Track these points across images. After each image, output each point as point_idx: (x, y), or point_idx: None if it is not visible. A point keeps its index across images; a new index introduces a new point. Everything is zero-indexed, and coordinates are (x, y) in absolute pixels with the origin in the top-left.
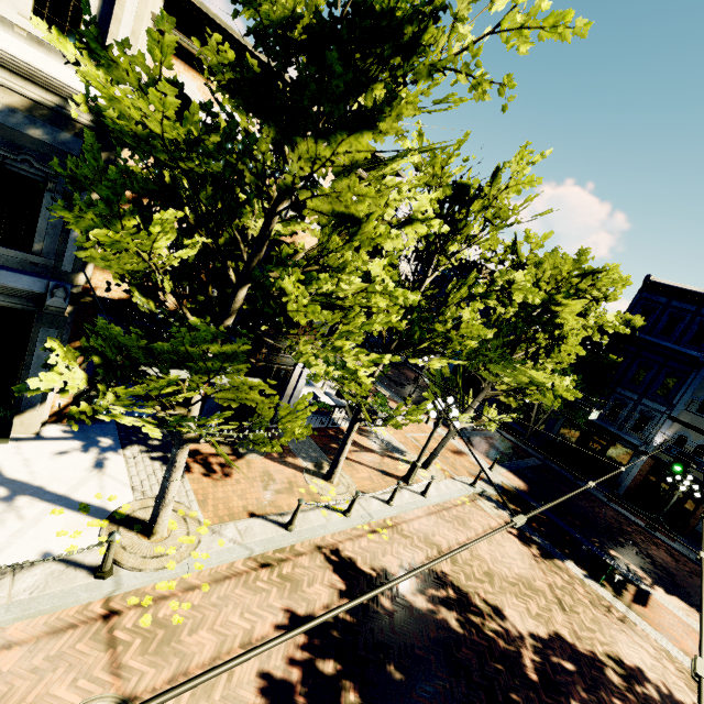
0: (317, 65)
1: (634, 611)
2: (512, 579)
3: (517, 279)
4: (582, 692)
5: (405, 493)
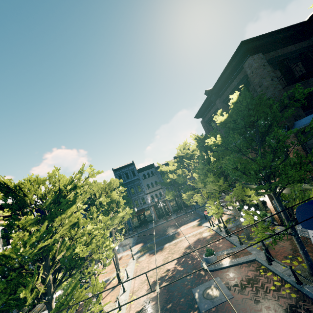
0: (54, 203)
1: (180, 237)
2: (162, 262)
3: (102, 200)
4: (188, 259)
5: (124, 284)
